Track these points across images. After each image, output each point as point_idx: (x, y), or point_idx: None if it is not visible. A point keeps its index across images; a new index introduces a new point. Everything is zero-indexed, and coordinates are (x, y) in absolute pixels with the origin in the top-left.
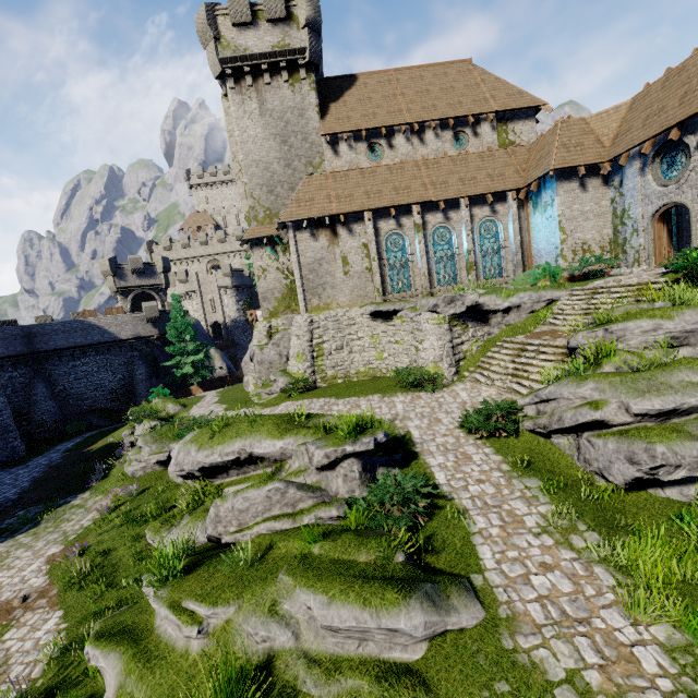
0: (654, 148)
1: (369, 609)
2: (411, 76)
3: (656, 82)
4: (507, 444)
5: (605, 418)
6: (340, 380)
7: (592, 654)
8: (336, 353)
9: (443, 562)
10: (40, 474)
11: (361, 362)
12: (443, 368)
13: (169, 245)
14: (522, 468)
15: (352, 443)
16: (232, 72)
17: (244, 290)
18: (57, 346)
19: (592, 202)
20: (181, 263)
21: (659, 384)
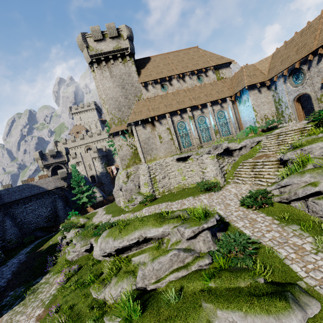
0: (288, 72)
1: (271, 315)
2: (174, 55)
3: (281, 47)
4: (270, 210)
5: (321, 189)
6: (167, 192)
7: None
8: (162, 180)
9: (278, 278)
10: (16, 269)
11: (175, 182)
12: (218, 179)
13: (65, 142)
14: (285, 220)
15: (205, 222)
16: (96, 60)
17: (104, 158)
18: (15, 198)
19: (265, 97)
20: (72, 149)
21: None
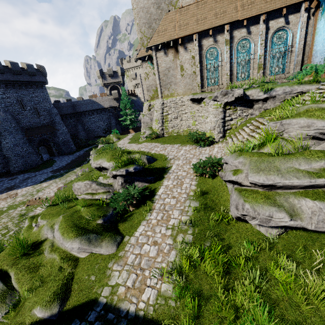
0: None
1: (62, 236)
2: None
3: None
4: (205, 181)
5: (238, 180)
6: (175, 134)
7: (131, 282)
8: (174, 120)
9: (123, 227)
10: (74, 159)
11: (185, 126)
12: (214, 133)
13: (129, 60)
14: (198, 196)
15: (117, 170)
16: None
17: None
18: (83, 110)
19: None
20: (134, 69)
21: (272, 167)
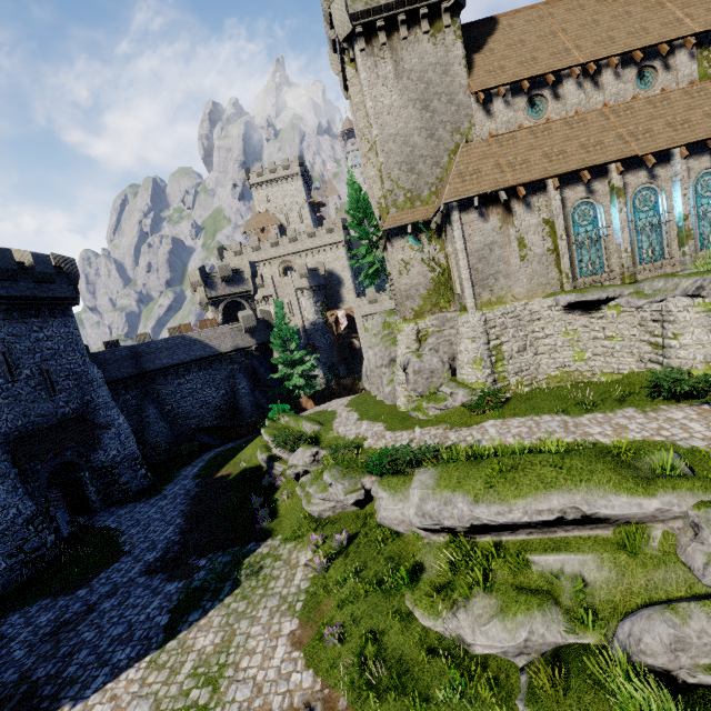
0: None
1: None
2: (567, 8)
3: None
4: None
5: None
6: (527, 388)
7: None
8: (518, 356)
9: None
10: (187, 508)
11: (553, 365)
12: None
13: (240, 250)
14: None
15: None
16: (362, 30)
17: (320, 290)
18: (162, 364)
19: None
20: None
21: None
